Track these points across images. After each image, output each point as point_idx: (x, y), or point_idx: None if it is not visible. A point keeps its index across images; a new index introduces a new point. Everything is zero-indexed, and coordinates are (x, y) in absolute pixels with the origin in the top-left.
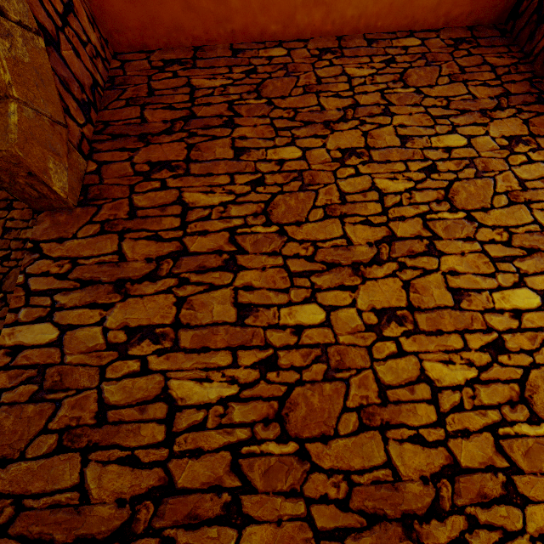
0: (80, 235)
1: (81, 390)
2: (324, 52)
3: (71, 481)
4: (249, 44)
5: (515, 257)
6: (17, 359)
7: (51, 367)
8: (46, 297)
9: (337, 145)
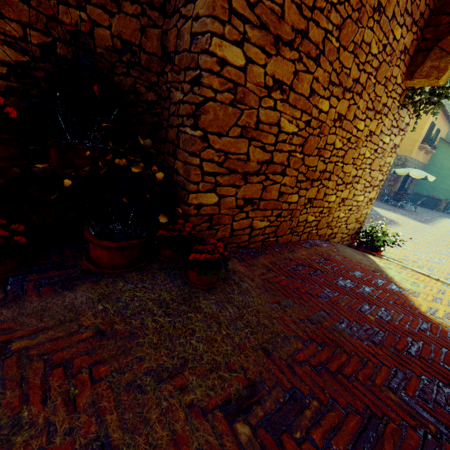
0: None
1: (251, 108)
2: None
3: (244, 151)
4: None
5: (370, 109)
6: (223, 71)
7: (239, 86)
8: (240, 23)
9: None
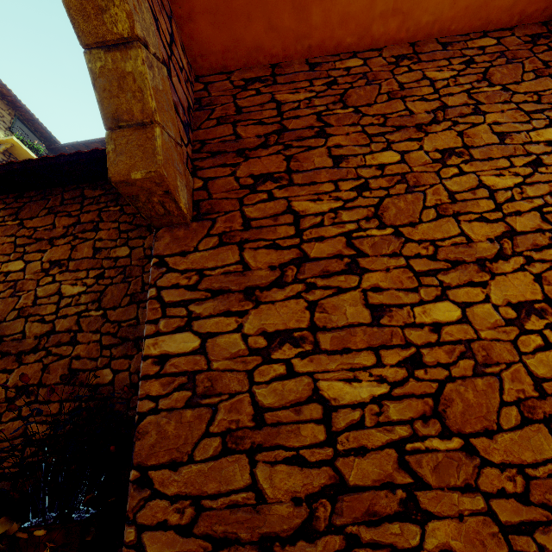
0: (201, 248)
1: (233, 394)
2: (400, 59)
3: (244, 482)
4: (324, 58)
5: None
6: (165, 368)
7: (199, 374)
8: (181, 308)
9: (434, 147)
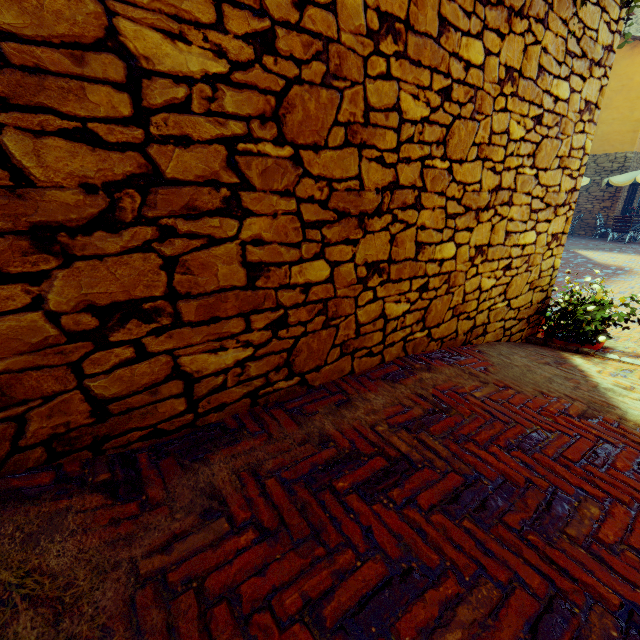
0: None
1: None
2: None
3: None
4: None
5: (489, 3)
6: None
7: None
8: None
9: None
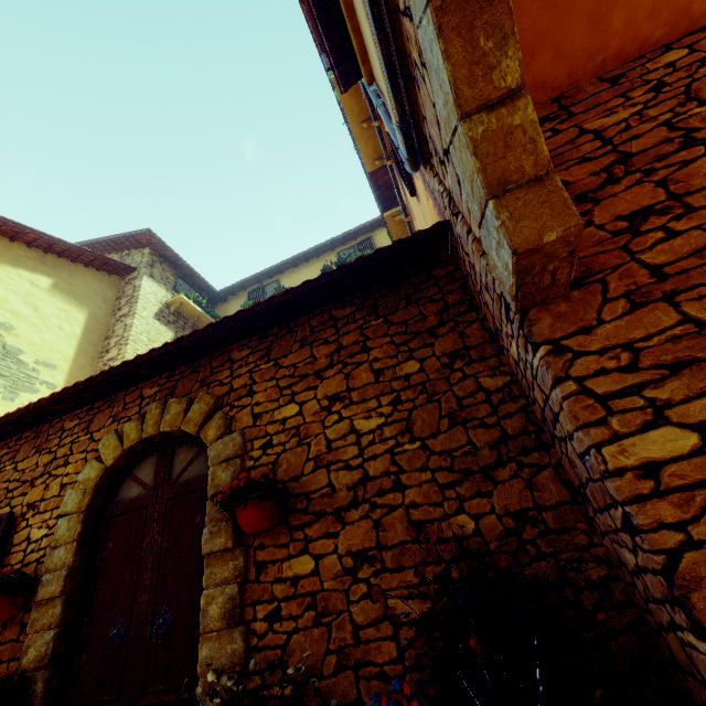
0: (607, 318)
1: None
2: None
3: None
4: (622, 67)
5: None
6: (663, 481)
7: None
8: (630, 398)
9: None
